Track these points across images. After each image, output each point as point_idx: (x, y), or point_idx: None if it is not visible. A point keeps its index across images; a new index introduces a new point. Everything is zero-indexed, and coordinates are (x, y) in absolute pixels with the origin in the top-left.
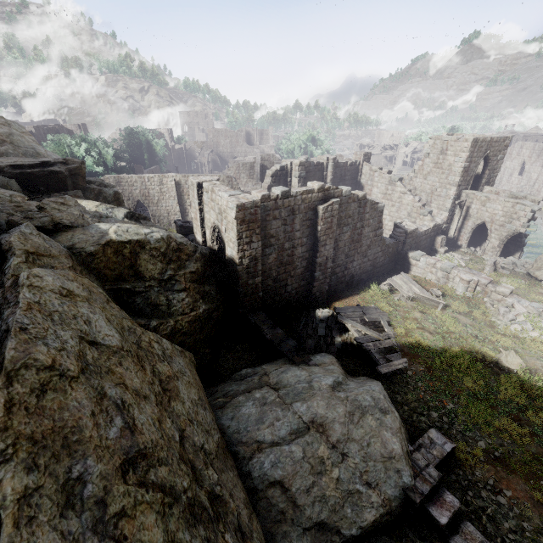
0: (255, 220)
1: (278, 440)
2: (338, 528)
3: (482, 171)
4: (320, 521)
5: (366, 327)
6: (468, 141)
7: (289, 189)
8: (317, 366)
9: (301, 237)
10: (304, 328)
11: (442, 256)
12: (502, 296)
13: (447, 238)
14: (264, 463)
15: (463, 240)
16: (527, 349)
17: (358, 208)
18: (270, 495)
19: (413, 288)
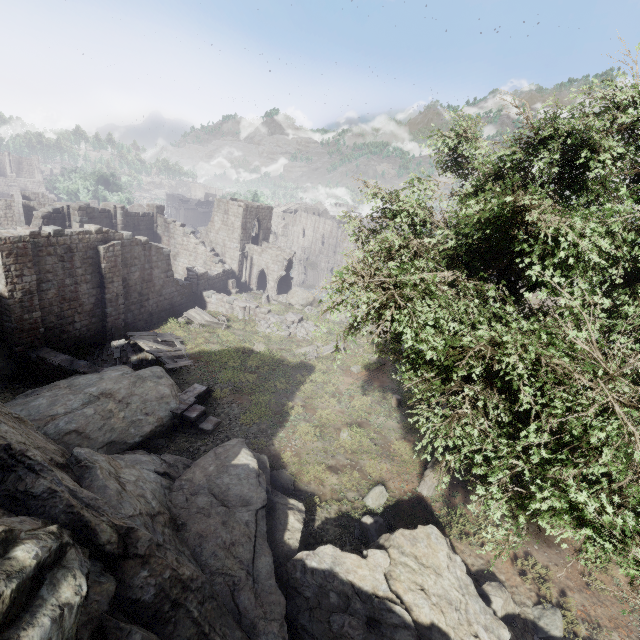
0: (26, 254)
1: (72, 411)
2: (126, 441)
3: (258, 231)
4: (111, 441)
5: (159, 344)
6: (241, 206)
7: (63, 229)
8: (110, 371)
9: (85, 275)
10: (99, 358)
11: (235, 296)
12: (265, 315)
13: (241, 283)
14: (59, 424)
15: (253, 284)
16: (272, 341)
17: (143, 251)
18: (67, 440)
19: (205, 317)
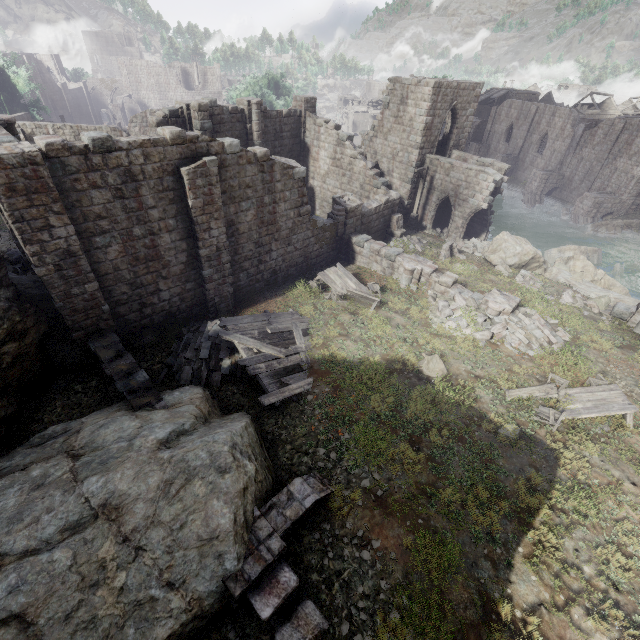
0: (42, 188)
1: (38, 546)
2: None
3: (450, 130)
4: None
5: (265, 341)
6: (430, 85)
7: (108, 136)
8: (164, 410)
9: (164, 219)
10: (185, 350)
11: (398, 241)
12: (445, 287)
13: (410, 218)
14: None
15: (428, 220)
16: (455, 351)
17: (260, 173)
18: None
19: (349, 283)
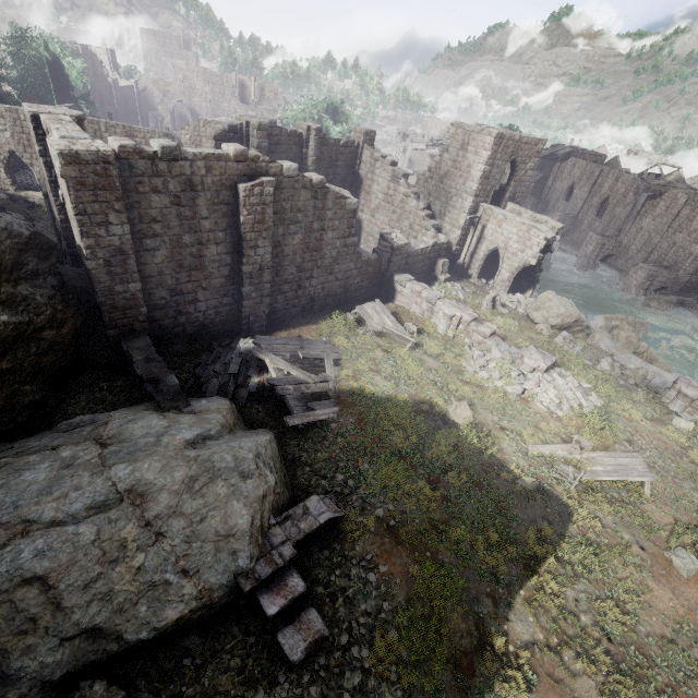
0: (109, 186)
1: (64, 518)
2: (121, 632)
3: (507, 182)
4: (92, 626)
5: (295, 365)
6: (492, 135)
7: (177, 145)
8: (191, 415)
9: (214, 230)
10: (214, 363)
11: (441, 285)
12: (483, 338)
13: (456, 264)
14: (22, 553)
15: (474, 269)
16: (485, 401)
17: (313, 199)
18: (18, 598)
19: (386, 320)
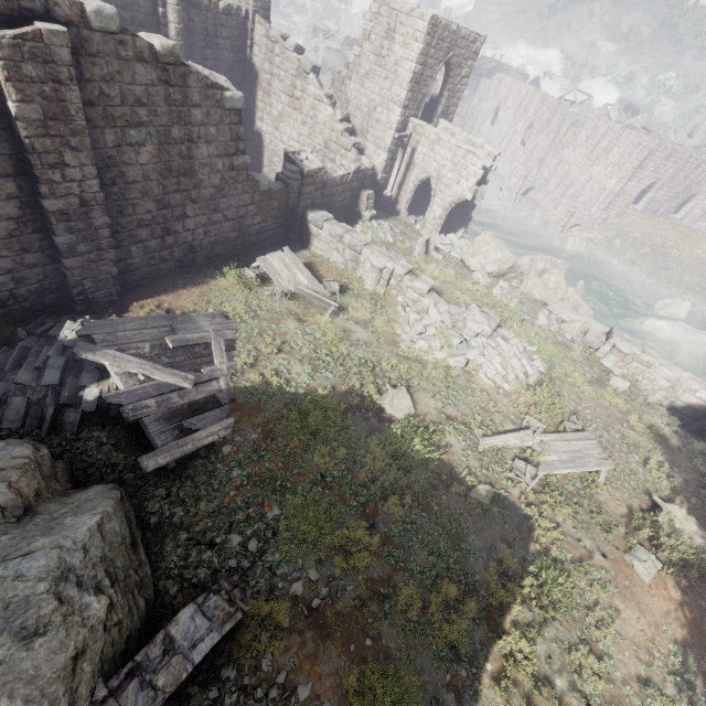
0: None
1: None
2: None
3: (440, 91)
4: None
5: (161, 361)
6: (425, 18)
7: None
8: None
9: None
10: (17, 368)
11: (367, 225)
12: (419, 295)
13: (382, 197)
14: None
15: (403, 203)
16: (425, 381)
17: (163, 84)
18: None
19: (299, 276)
